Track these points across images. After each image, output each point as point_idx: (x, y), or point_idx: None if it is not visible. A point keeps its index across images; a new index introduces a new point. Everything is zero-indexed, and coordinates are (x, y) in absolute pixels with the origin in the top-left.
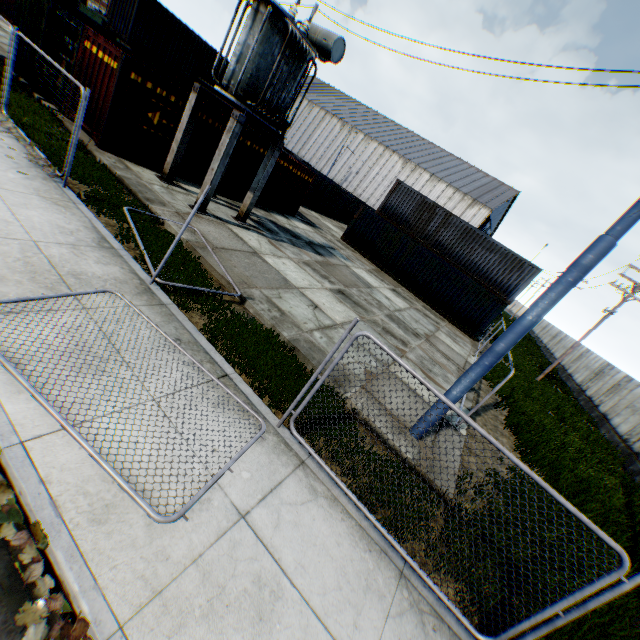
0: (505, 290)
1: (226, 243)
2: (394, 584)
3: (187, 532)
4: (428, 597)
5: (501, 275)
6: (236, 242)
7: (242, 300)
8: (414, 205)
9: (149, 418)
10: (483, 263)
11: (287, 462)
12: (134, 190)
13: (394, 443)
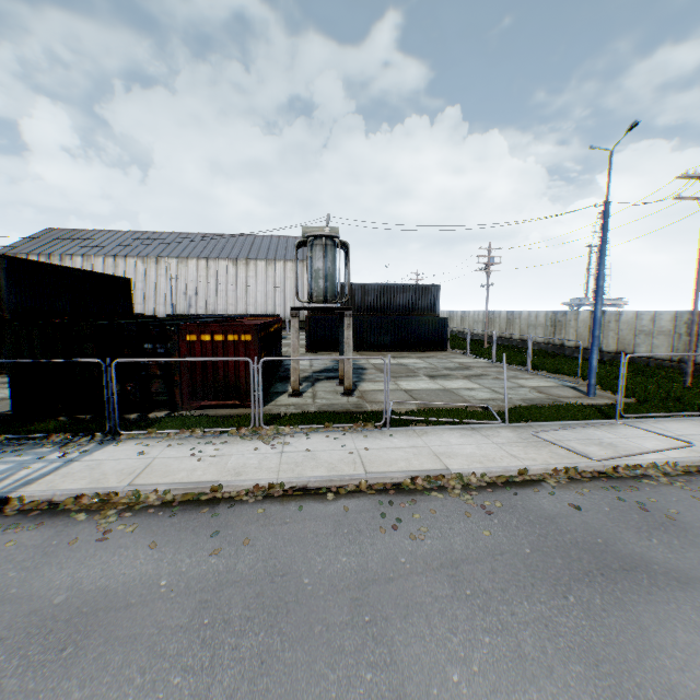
0: (431, 309)
1: (402, 396)
2: (693, 422)
3: (693, 443)
4: (695, 418)
5: (422, 302)
6: (393, 393)
7: (486, 408)
8: None
9: (636, 440)
10: (407, 302)
11: (640, 424)
12: (344, 410)
13: (603, 402)
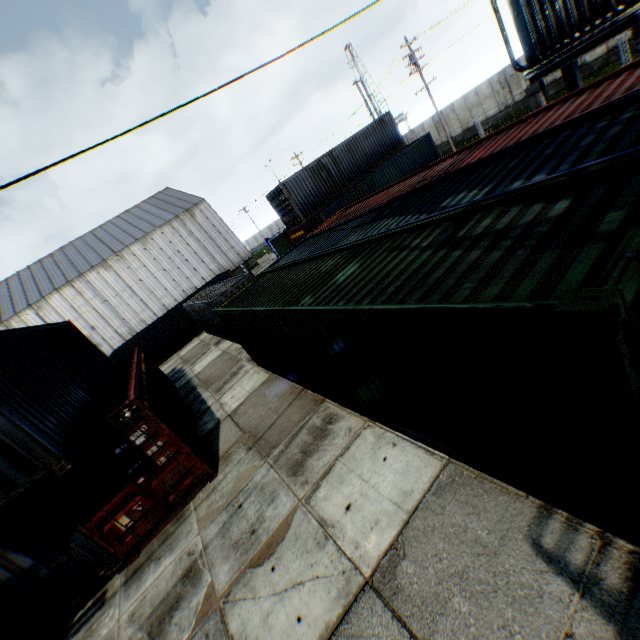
0: (396, 143)
1: None
2: None
3: None
4: None
5: (386, 140)
6: None
7: None
8: (310, 180)
9: None
10: (375, 148)
11: None
12: None
13: None
